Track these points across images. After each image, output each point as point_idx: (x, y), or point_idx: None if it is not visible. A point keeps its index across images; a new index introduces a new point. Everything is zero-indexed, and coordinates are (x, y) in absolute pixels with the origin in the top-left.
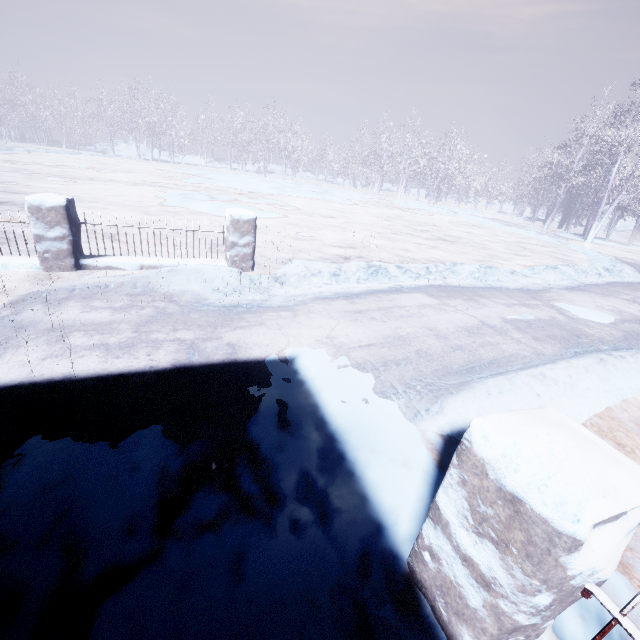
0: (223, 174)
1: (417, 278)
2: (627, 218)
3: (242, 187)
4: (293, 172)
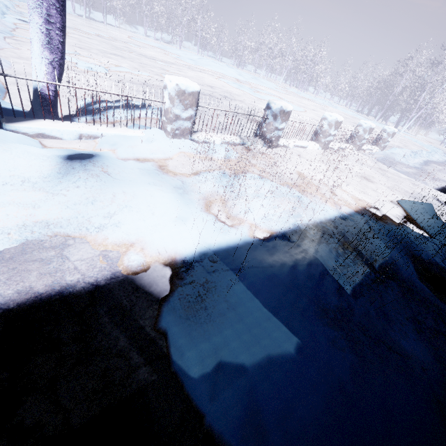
0: (174, 49)
1: (421, 157)
2: (395, 115)
3: (223, 72)
4: (204, 50)
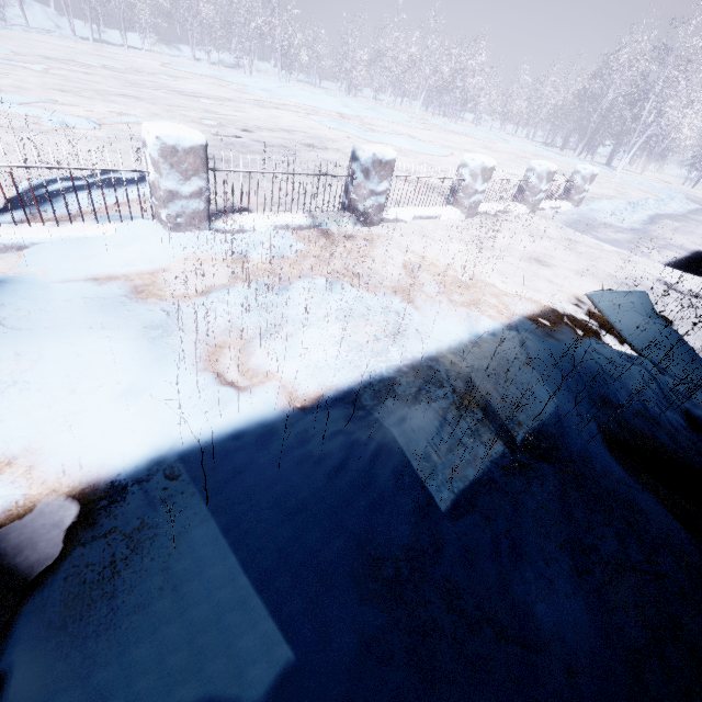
0: (238, 77)
1: (645, 210)
2: (608, 143)
3: (317, 105)
4: (290, 72)
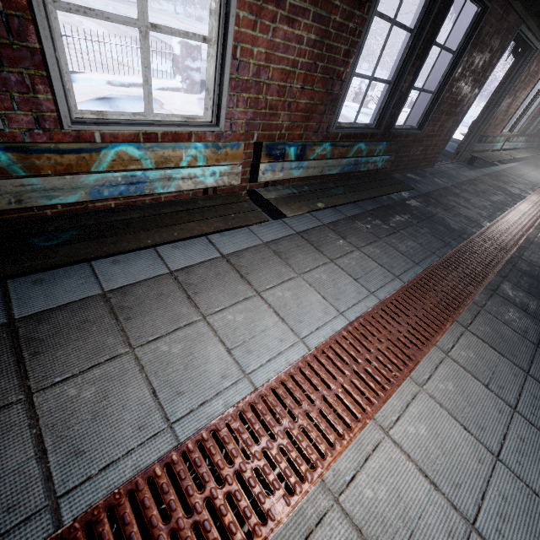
0: None
1: None
2: None
3: None
4: None
